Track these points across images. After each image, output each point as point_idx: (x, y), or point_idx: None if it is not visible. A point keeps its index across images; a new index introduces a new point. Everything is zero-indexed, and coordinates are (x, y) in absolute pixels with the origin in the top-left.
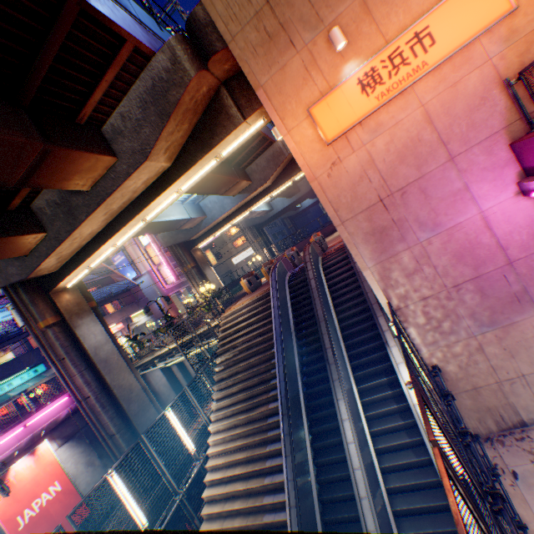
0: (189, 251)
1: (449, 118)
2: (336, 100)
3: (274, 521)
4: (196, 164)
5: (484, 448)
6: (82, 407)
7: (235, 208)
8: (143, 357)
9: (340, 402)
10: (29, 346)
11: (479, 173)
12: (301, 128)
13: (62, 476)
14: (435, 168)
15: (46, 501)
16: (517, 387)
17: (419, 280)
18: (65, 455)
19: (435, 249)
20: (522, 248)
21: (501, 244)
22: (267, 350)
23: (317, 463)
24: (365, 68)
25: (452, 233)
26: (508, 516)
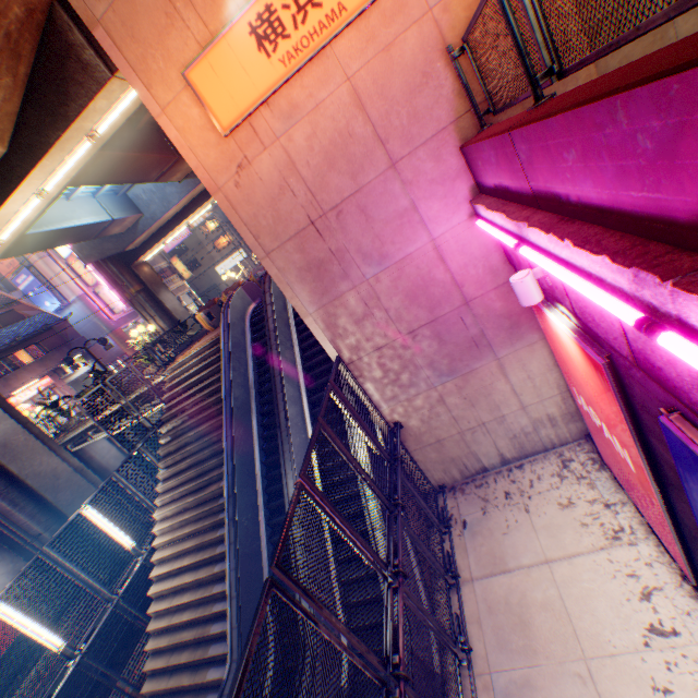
0: (130, 268)
1: (386, 102)
2: (224, 60)
3: (225, 609)
4: (52, 150)
5: (447, 499)
6: None
7: (187, 200)
8: (73, 429)
9: (290, 477)
10: None
11: (428, 187)
12: (182, 104)
13: None
14: (376, 177)
15: None
16: (479, 436)
17: (371, 327)
18: None
19: (386, 288)
20: (479, 284)
21: (457, 280)
22: (221, 414)
23: (273, 541)
24: (257, 4)
25: (403, 267)
26: (401, 594)
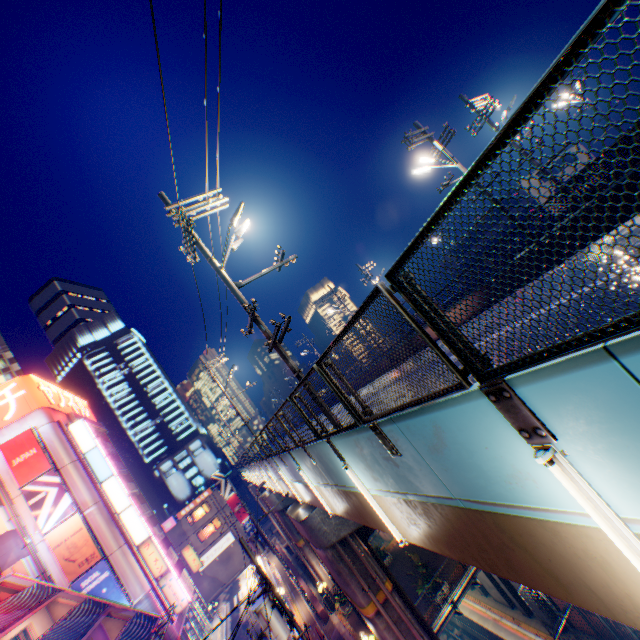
0: None
1: None
2: None
3: None
4: None
5: None
6: None
7: None
8: None
9: None
10: None
11: None
12: None
13: None
14: None
15: None
16: None
17: None
18: None
19: None
20: None
21: None
22: None
23: None
24: None
25: None
26: None
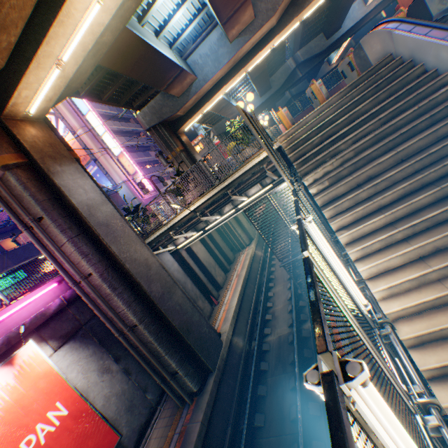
0: (175, 134)
1: None
2: None
3: None
4: None
5: None
6: (80, 291)
7: (231, 63)
8: (151, 233)
9: None
10: (2, 251)
11: None
12: None
13: (65, 394)
14: None
15: (44, 438)
16: None
17: None
18: (65, 362)
19: None
20: None
21: None
22: (442, 119)
23: None
24: None
25: None
26: None
